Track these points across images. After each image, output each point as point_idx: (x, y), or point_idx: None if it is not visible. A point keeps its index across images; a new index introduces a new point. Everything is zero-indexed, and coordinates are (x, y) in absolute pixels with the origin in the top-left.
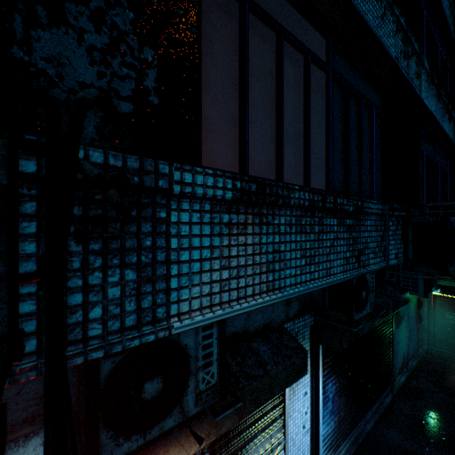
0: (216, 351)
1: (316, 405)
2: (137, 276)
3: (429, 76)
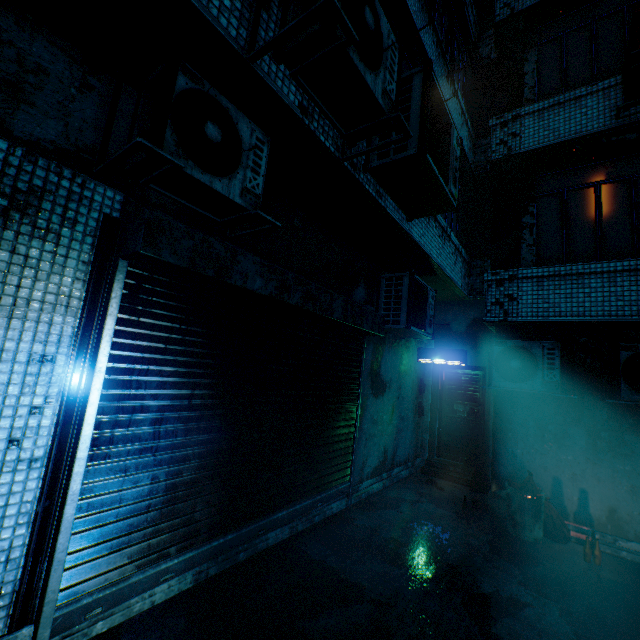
0: None
1: (83, 406)
2: None
3: None
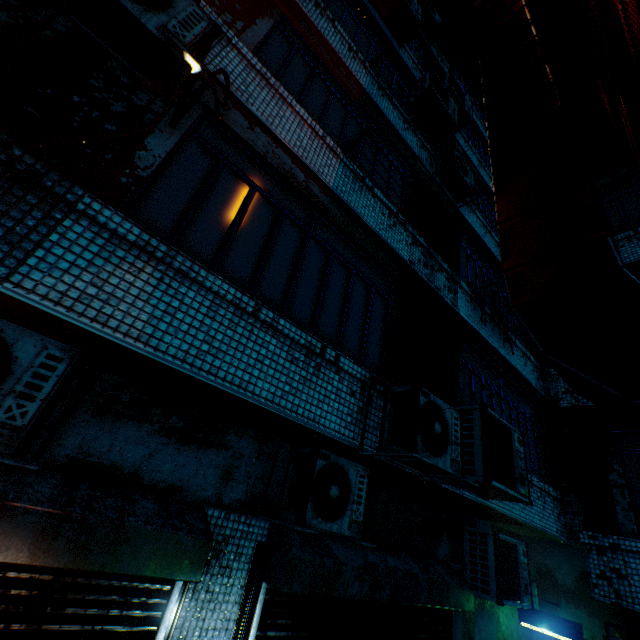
0: (49, 391)
1: None
2: (3, 235)
3: (473, 299)
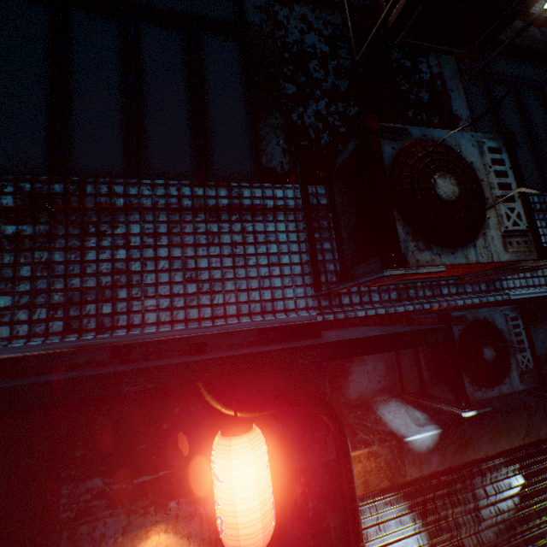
0: (525, 340)
1: None
2: None
3: None
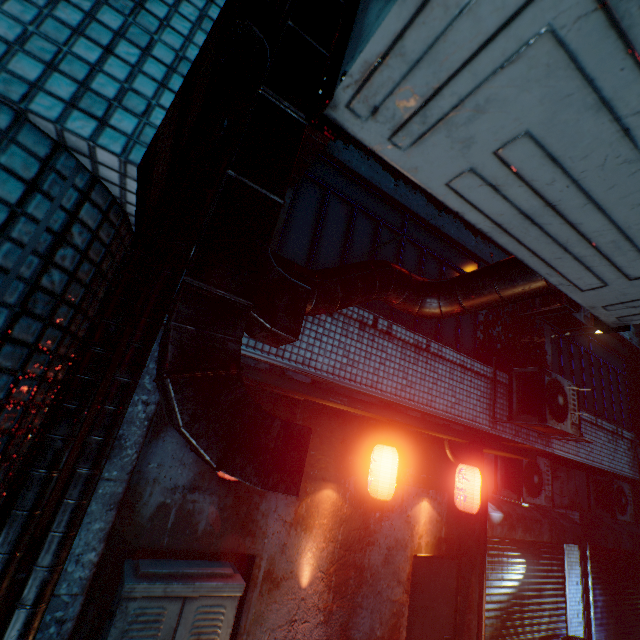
0: (550, 480)
1: (586, 601)
2: None
3: None
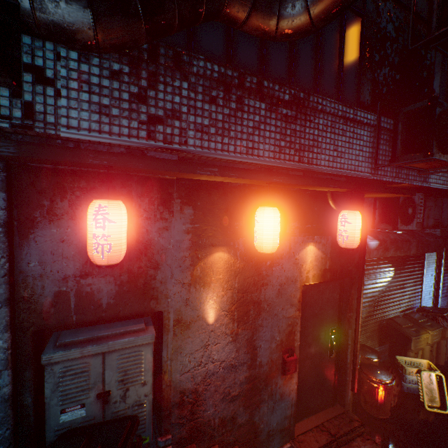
0: (422, 210)
1: (437, 285)
2: None
3: None
